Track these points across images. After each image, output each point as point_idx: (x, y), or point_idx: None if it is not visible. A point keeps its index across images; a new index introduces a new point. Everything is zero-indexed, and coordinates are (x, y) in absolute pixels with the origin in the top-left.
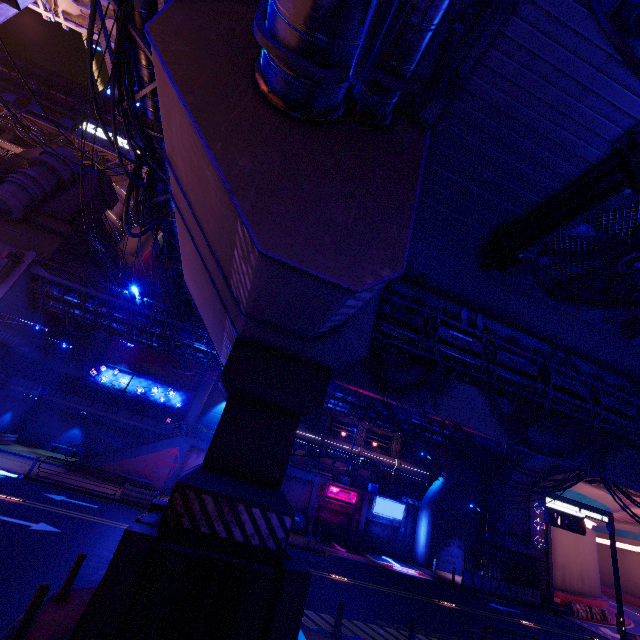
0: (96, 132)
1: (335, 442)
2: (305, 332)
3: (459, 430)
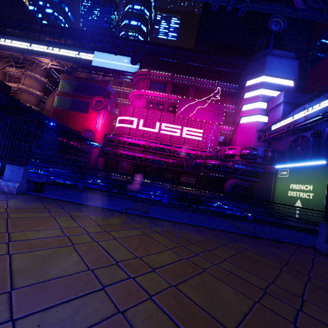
0: (5, 43)
1: None
2: None
3: None
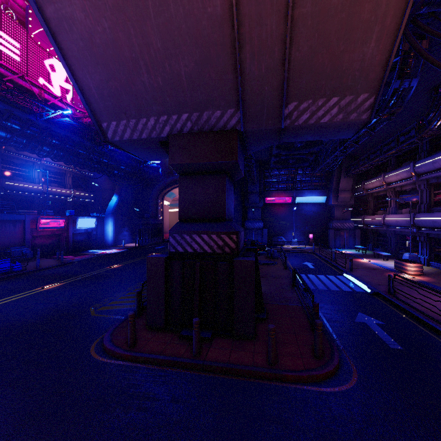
0: None
1: (17, 183)
2: (289, 140)
3: None
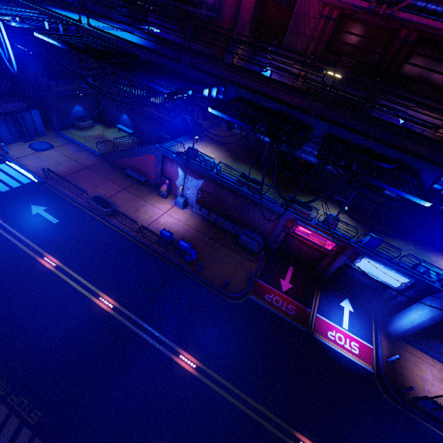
0: None
1: None
2: None
3: None
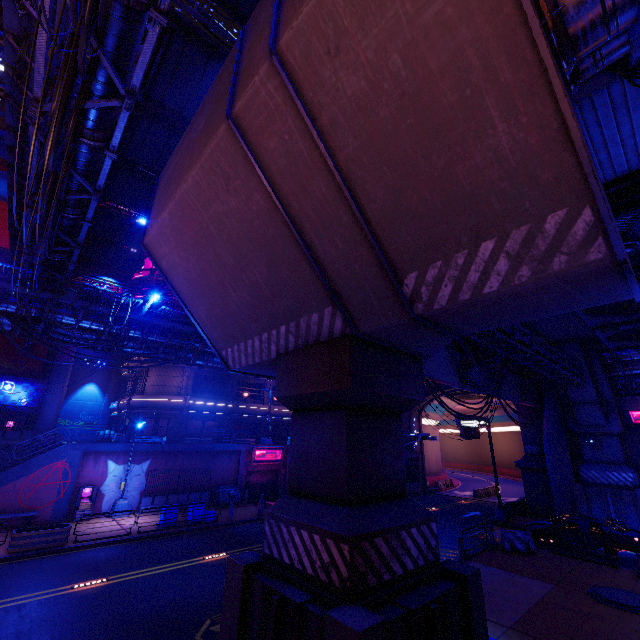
0: None
1: (246, 405)
2: (471, 330)
3: (435, 384)
